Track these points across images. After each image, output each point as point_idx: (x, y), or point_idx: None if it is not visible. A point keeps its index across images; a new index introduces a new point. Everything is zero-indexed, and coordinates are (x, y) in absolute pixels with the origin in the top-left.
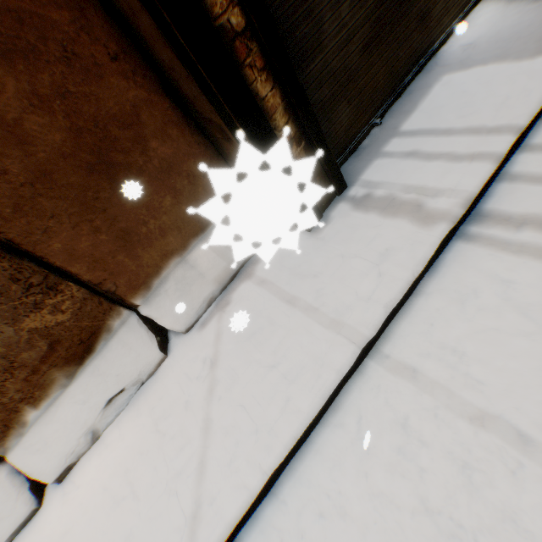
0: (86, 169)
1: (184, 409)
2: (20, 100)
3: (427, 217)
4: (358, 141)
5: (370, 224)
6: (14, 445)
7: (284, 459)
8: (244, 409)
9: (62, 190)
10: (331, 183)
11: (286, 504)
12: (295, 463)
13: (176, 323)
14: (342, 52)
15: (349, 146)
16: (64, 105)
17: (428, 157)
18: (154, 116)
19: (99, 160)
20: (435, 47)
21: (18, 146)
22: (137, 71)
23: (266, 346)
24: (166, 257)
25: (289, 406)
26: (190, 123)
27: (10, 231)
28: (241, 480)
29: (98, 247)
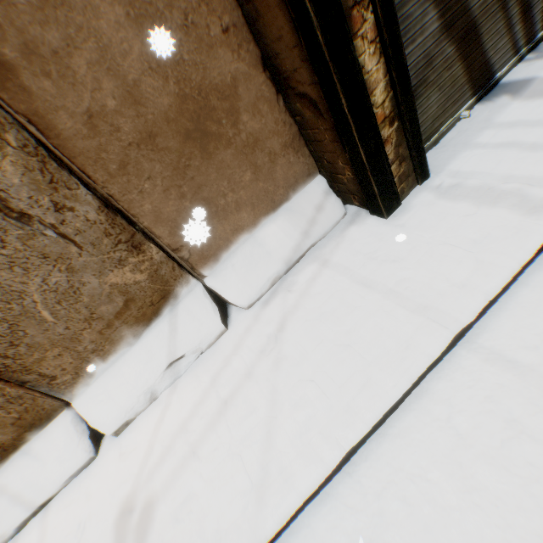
0: (183, 136)
1: (247, 379)
2: (141, 63)
3: (533, 206)
4: (442, 133)
5: (460, 213)
6: (80, 394)
7: (362, 438)
8: (315, 384)
9: (159, 153)
10: (415, 170)
11: (362, 484)
12: (372, 445)
13: (240, 297)
14: (442, 37)
15: (432, 136)
16: (176, 71)
17: (530, 147)
18: (249, 90)
19: (195, 128)
20: (535, 40)
21: (131, 106)
22: (242, 44)
23: (339, 326)
24: (237, 231)
25: (369, 385)
26: (280, 100)
27: (111, 186)
28: (315, 452)
29: (181, 213)
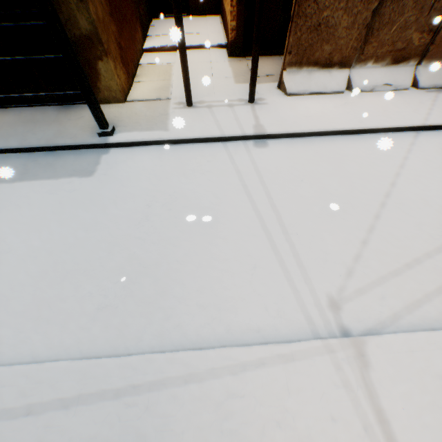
0: None
1: (419, 102)
2: None
3: None
4: None
5: None
6: (355, 68)
7: None
8: None
9: None
10: None
11: None
12: None
13: (422, 82)
14: None
15: None
16: None
17: None
18: None
19: None
20: None
21: None
22: None
23: None
24: None
25: None
26: None
27: None
28: None
29: None
